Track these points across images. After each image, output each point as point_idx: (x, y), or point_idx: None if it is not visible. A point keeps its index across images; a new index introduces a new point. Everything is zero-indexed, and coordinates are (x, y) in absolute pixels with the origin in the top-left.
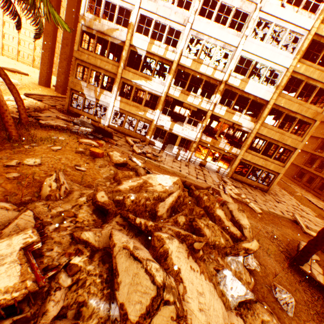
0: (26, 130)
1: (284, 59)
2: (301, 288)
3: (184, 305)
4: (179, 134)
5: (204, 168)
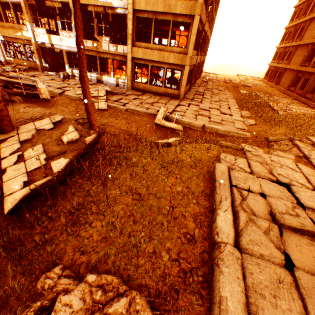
0: None
1: None
2: None
3: None
4: (62, 48)
5: (100, 84)
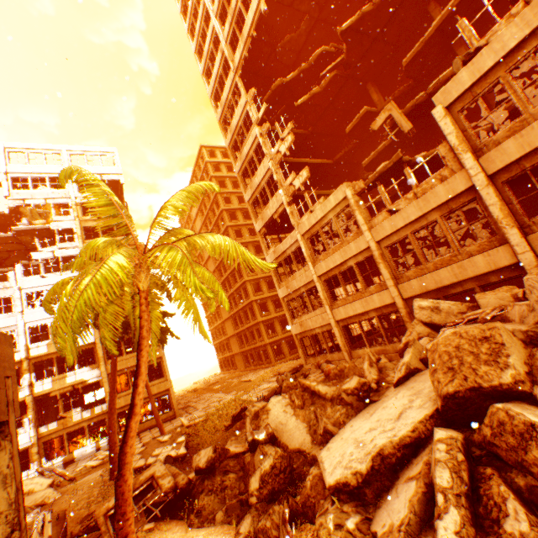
0: None
1: None
2: (100, 492)
3: None
4: None
5: (73, 463)
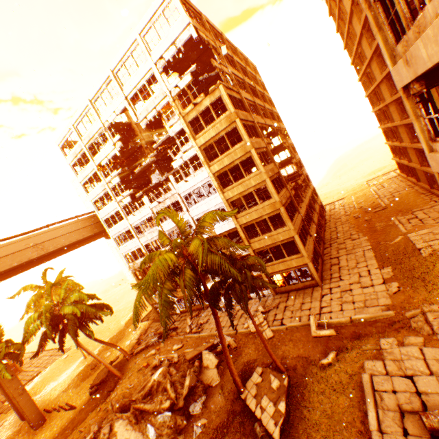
0: (128, 365)
1: (215, 200)
2: (227, 415)
3: None
4: None
5: (251, 301)
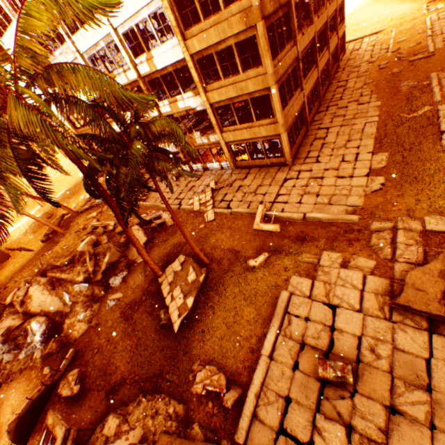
0: (73, 223)
1: None
2: (143, 294)
3: (29, 304)
4: None
5: (206, 173)
